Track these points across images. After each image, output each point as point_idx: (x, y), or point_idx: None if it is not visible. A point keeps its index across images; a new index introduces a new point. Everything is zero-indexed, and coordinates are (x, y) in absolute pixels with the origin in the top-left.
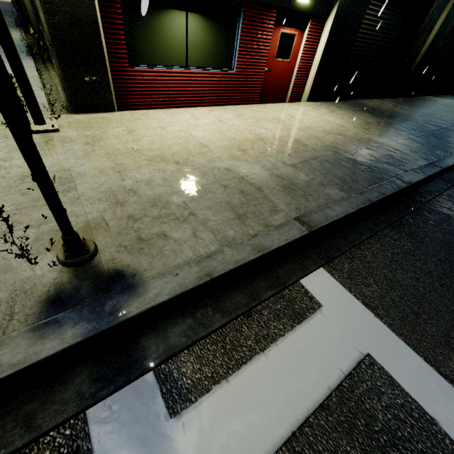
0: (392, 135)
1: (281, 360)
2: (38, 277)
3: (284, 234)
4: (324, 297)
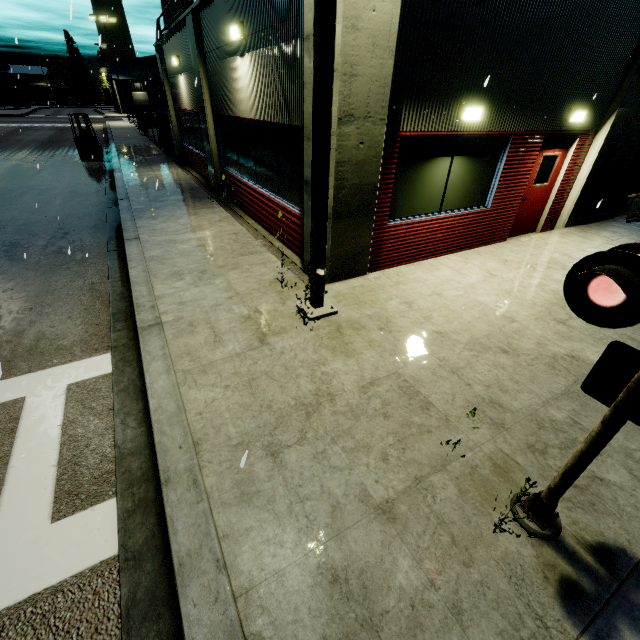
0: None
1: None
2: (516, 555)
3: None
4: None
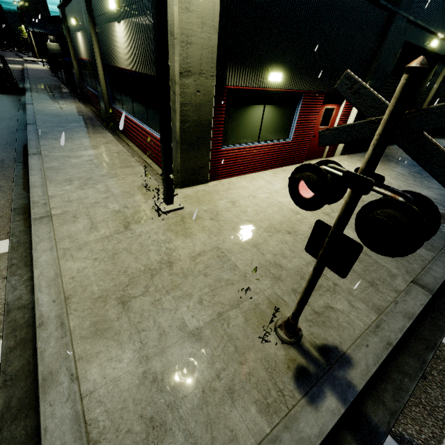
0: (428, 186)
1: None
2: (273, 355)
3: (416, 299)
4: None
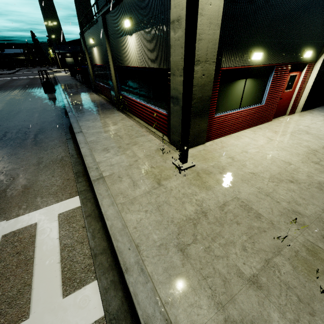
0: None
1: None
2: None
3: None
4: None
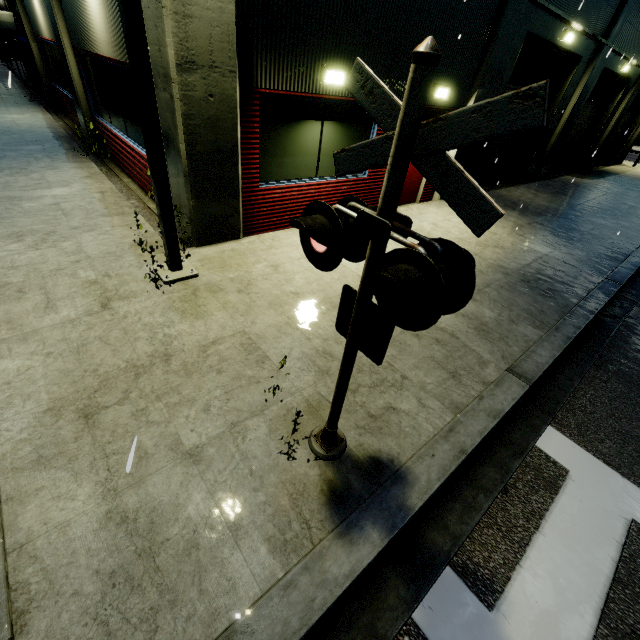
0: (552, 242)
1: (559, 537)
2: (303, 476)
3: (508, 392)
4: (566, 461)
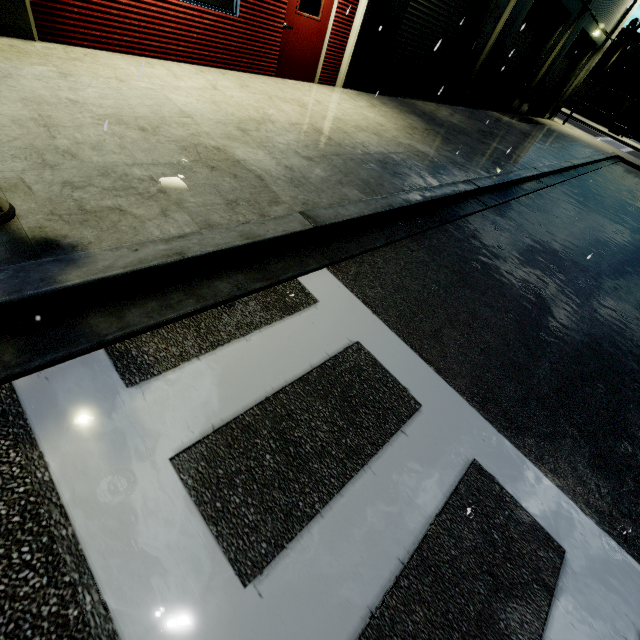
0: (437, 146)
1: (264, 344)
2: None
3: (283, 225)
4: (322, 295)
